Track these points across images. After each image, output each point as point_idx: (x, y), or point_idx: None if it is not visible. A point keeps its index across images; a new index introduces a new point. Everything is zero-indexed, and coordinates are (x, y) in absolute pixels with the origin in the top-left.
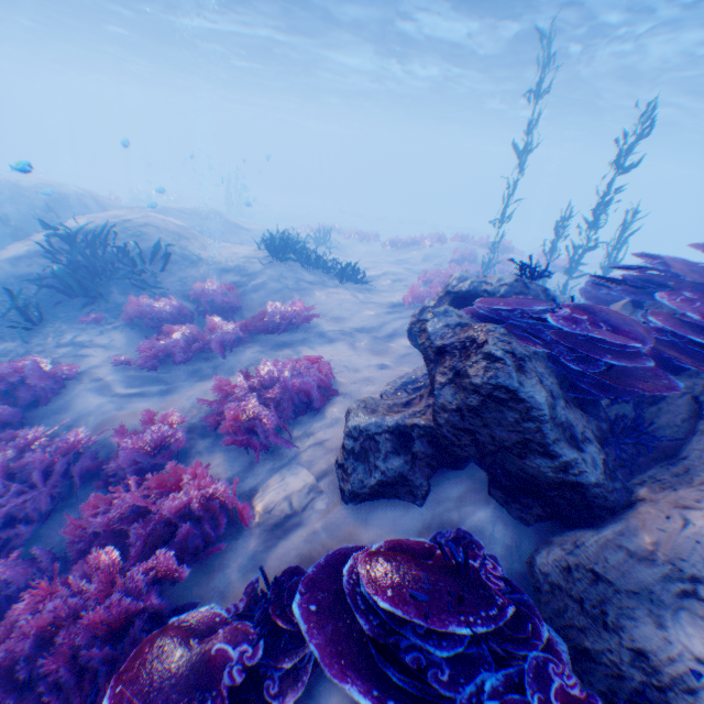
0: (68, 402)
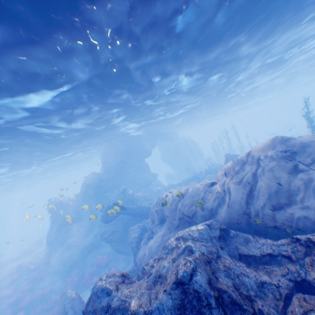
0: None
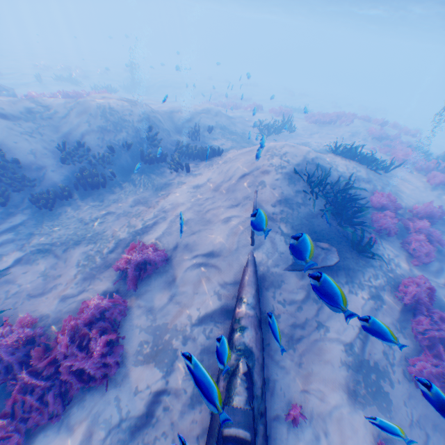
0: (436, 297)
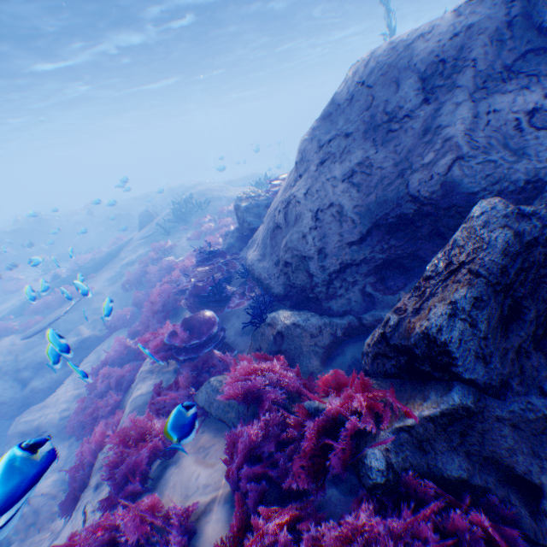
0: (175, 254)
